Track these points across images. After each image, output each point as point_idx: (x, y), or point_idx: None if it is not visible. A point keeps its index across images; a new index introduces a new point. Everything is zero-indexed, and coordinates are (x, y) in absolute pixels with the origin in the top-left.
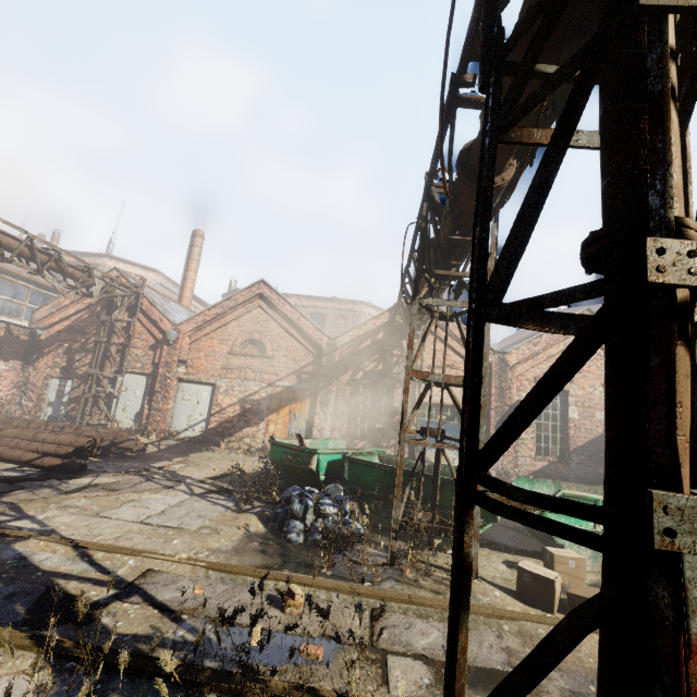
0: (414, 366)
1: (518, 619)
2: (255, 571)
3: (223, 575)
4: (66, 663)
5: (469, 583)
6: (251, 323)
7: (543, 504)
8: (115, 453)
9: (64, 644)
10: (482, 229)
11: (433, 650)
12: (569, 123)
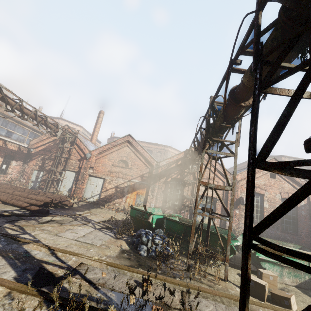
0: (201, 179)
1: (249, 303)
2: (128, 268)
3: (114, 268)
4: (53, 304)
5: (249, 286)
6: (122, 153)
7: (293, 254)
8: (60, 206)
9: (51, 295)
10: (255, 128)
11: None
12: (302, 91)
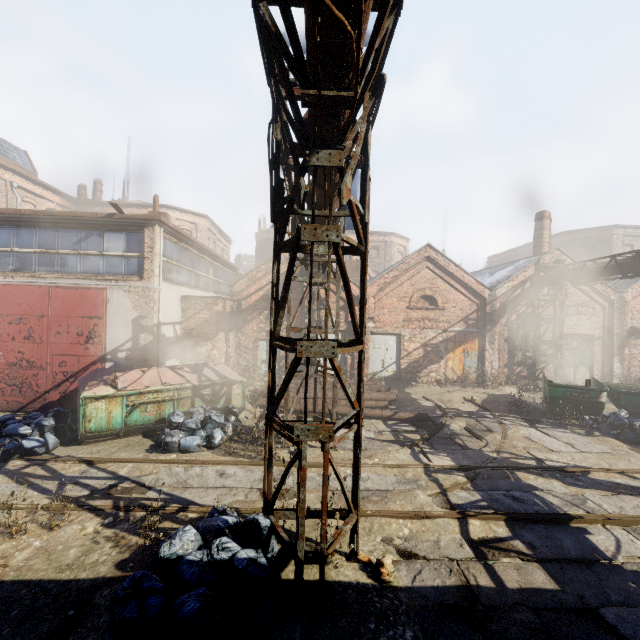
0: None
1: None
2: None
3: None
4: None
5: None
6: (421, 282)
7: None
8: None
9: None
10: None
11: None
12: None
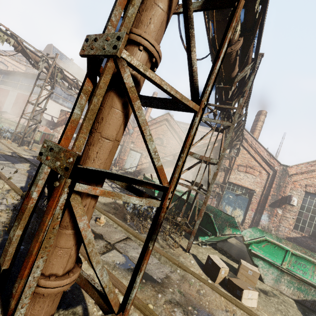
0: None
1: (187, 271)
2: (100, 209)
3: None
4: None
5: None
6: (160, 131)
7: None
8: None
9: None
10: None
11: (134, 258)
12: None
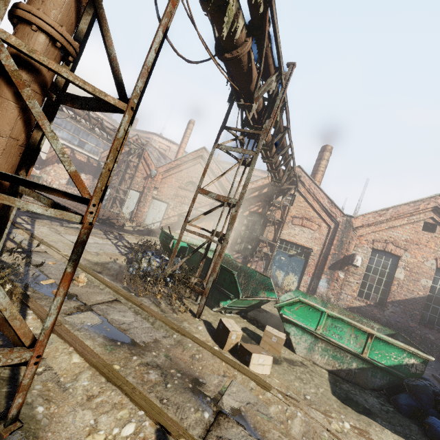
0: (205, 187)
1: (187, 336)
2: (85, 268)
3: None
4: None
5: (5, 228)
6: (193, 172)
7: None
8: (110, 224)
9: None
10: None
11: (116, 321)
12: None
